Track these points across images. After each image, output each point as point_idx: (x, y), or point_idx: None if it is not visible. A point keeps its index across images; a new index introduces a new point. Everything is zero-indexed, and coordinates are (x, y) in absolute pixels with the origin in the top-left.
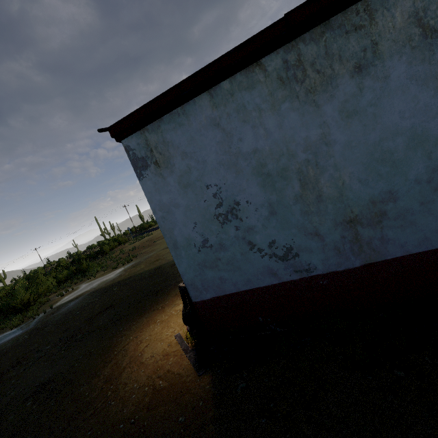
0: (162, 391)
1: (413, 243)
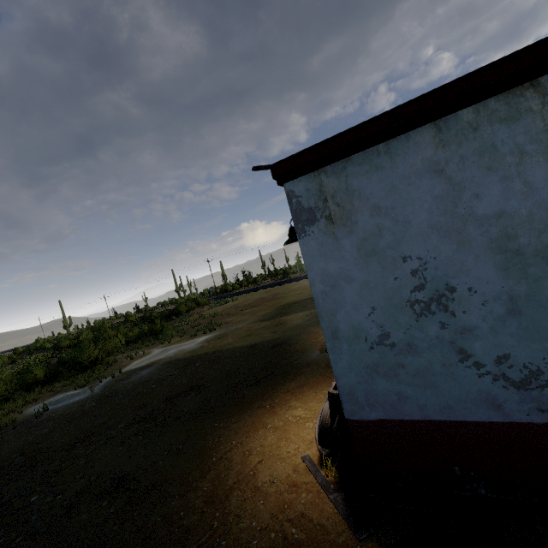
0: (299, 547)
1: None
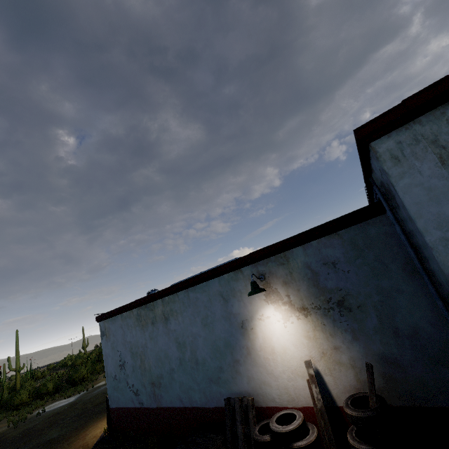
0: None
1: (168, 401)
